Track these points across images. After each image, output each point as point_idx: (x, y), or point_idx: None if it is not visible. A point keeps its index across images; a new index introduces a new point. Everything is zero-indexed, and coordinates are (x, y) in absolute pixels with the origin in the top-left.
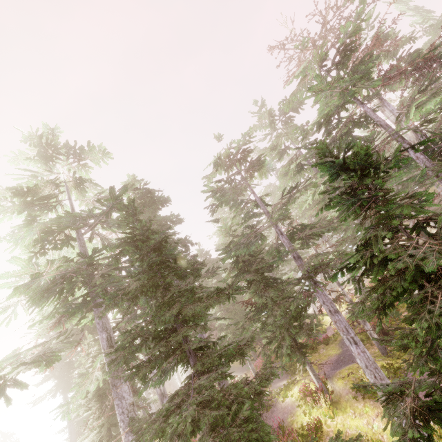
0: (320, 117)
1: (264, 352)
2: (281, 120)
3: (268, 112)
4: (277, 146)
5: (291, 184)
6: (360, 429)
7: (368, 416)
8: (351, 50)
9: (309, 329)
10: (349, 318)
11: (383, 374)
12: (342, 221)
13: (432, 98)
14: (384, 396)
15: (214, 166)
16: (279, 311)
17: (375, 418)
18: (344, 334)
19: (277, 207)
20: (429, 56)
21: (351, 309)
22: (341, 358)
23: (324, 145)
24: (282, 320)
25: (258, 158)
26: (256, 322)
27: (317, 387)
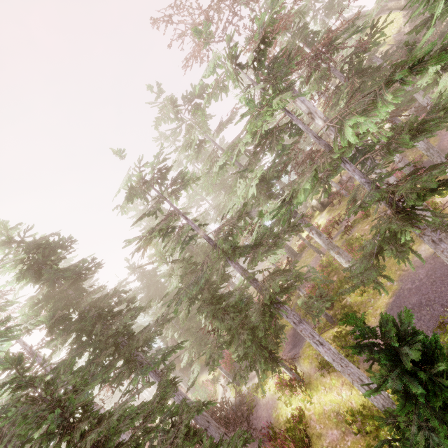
0: (250, 133)
1: (239, 374)
2: (187, 109)
3: (170, 101)
4: (191, 141)
5: (215, 179)
6: (334, 403)
7: (336, 388)
8: (265, 45)
9: (275, 336)
10: (301, 305)
11: (346, 360)
12: (287, 232)
13: (366, 116)
14: (351, 378)
15: (127, 200)
16: (246, 335)
17: (341, 387)
18: (311, 339)
19: (222, 241)
20: (326, 41)
21: (309, 311)
22: (297, 331)
23: (361, 320)
24: (251, 343)
25: (181, 177)
26: (224, 348)
27: (290, 376)
